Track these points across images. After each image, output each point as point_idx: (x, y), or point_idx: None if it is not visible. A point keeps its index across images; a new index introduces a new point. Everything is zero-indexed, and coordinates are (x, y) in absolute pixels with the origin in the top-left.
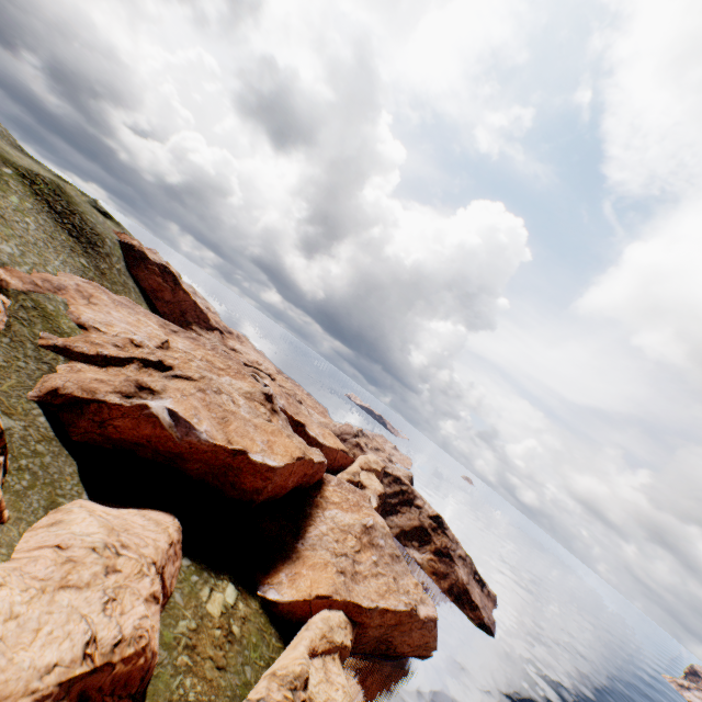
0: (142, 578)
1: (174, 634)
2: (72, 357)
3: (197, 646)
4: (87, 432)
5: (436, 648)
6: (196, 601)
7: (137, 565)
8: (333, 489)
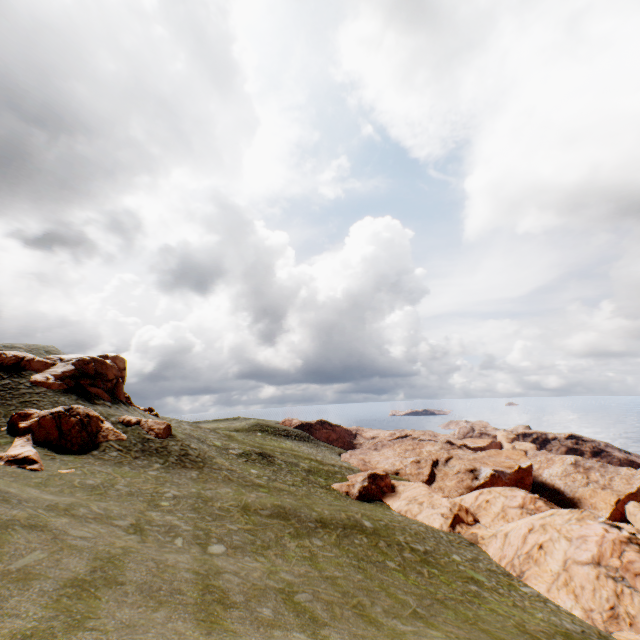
0: None
1: None
2: (427, 484)
3: None
4: None
5: None
6: None
7: None
8: None
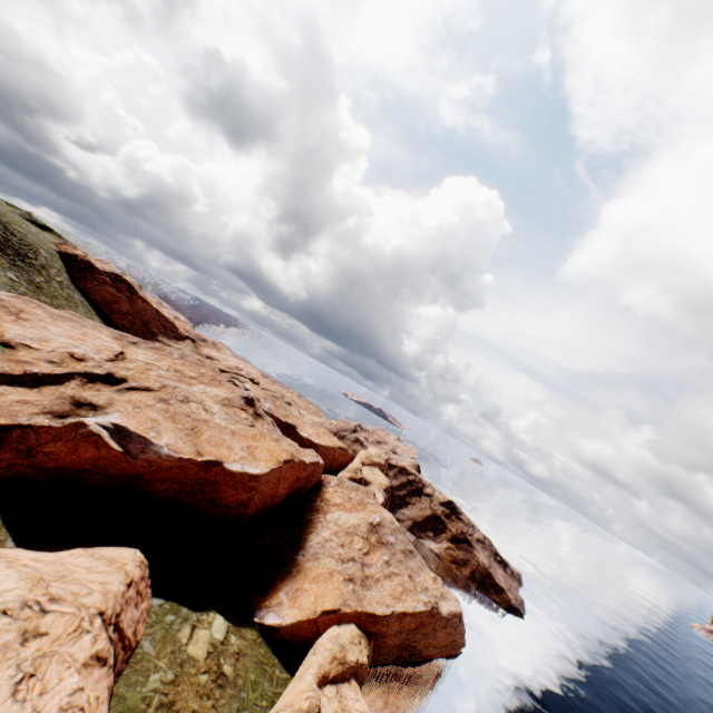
0: (79, 637)
1: (143, 694)
2: None
3: (176, 702)
4: (11, 465)
5: (464, 645)
6: (173, 646)
7: (74, 621)
8: (334, 490)
